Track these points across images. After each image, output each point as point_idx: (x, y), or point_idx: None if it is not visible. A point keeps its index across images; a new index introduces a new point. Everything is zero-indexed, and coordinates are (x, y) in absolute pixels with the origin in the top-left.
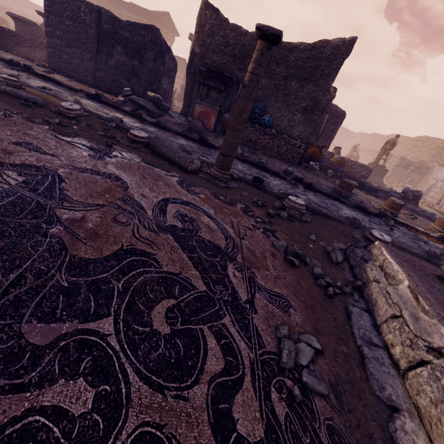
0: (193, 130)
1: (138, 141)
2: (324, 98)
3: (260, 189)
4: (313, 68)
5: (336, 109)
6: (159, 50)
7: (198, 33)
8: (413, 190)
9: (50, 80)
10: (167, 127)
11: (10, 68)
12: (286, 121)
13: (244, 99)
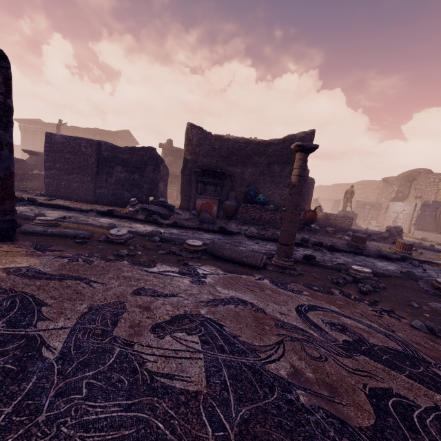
0: (204, 222)
1: (197, 250)
2: None
3: (315, 265)
4: (289, 154)
5: None
6: (156, 163)
7: (188, 145)
8: (392, 227)
9: (59, 207)
10: (184, 226)
11: (17, 204)
12: (277, 196)
13: (296, 196)
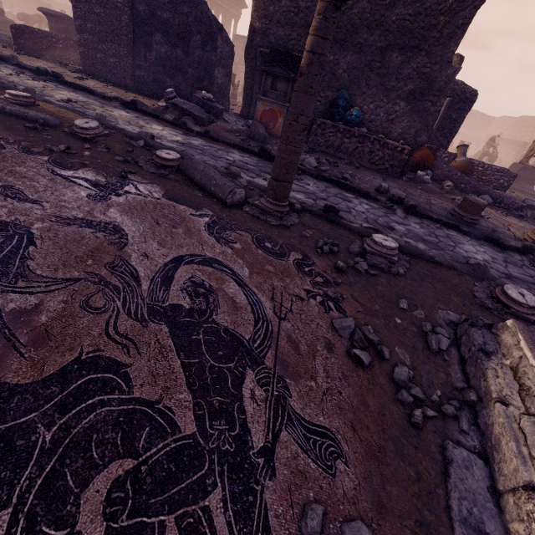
0: (253, 138)
1: (166, 166)
2: (442, 75)
3: (333, 222)
4: (426, 29)
5: (463, 89)
6: (208, 32)
7: None
8: None
9: (81, 89)
10: (218, 138)
11: (37, 78)
12: (383, 113)
13: (301, 95)
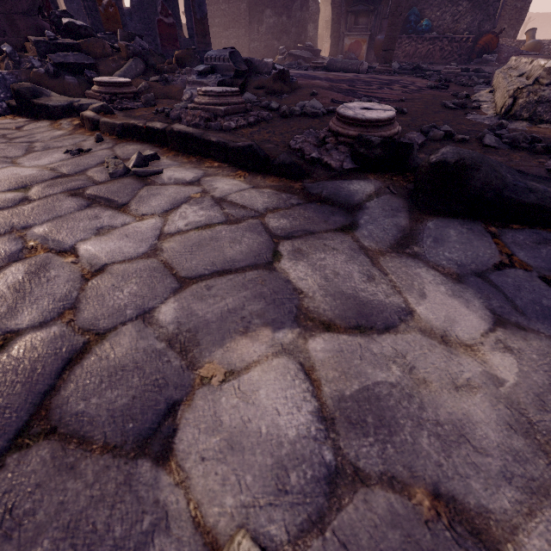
0: None
1: (318, 67)
2: None
3: None
4: None
5: None
6: None
7: None
8: None
9: None
10: None
11: None
12: (448, 17)
13: None
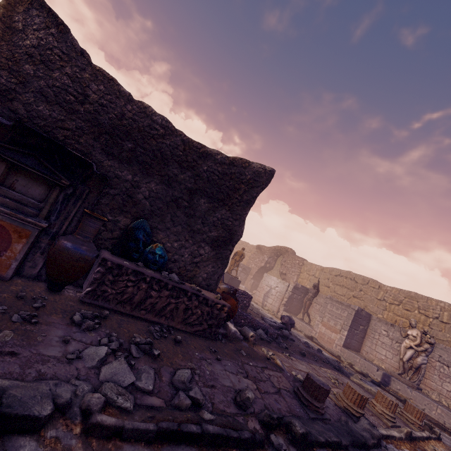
0: None
1: None
2: (239, 230)
3: None
4: (231, 189)
5: None
6: None
7: None
8: (285, 316)
9: None
10: None
11: None
12: (187, 254)
13: None
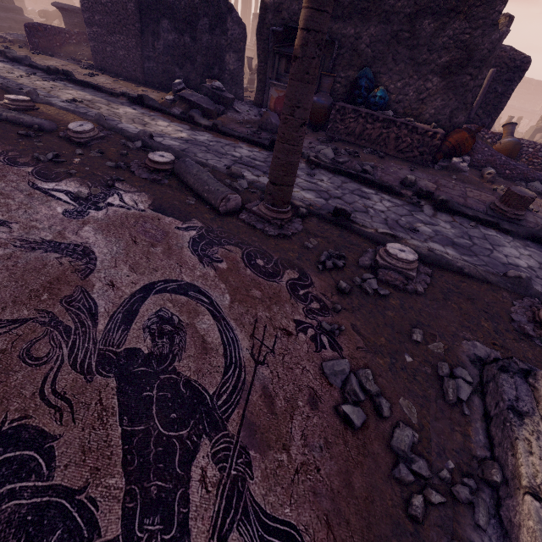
0: (266, 129)
1: (159, 170)
2: (484, 41)
3: (344, 227)
4: None
5: (512, 55)
6: (217, 13)
7: None
8: None
9: (90, 86)
10: (226, 131)
11: (47, 78)
12: (412, 92)
13: (296, 83)
